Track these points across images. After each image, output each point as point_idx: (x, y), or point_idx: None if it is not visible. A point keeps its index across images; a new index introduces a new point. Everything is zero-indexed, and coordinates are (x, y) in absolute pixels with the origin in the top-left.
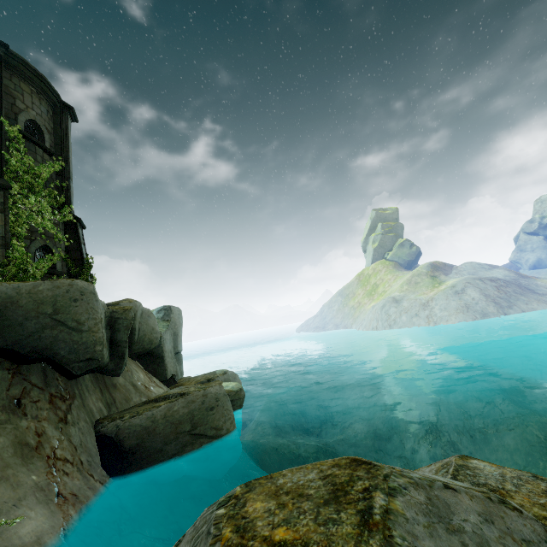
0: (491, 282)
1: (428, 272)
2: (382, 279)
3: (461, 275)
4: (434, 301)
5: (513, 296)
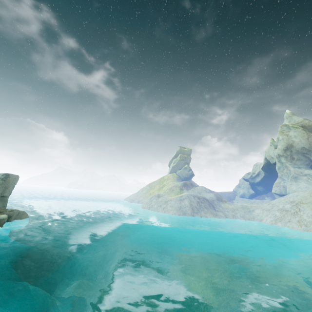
0: (198, 199)
1: (181, 186)
2: (168, 183)
3: (194, 192)
4: (170, 201)
5: (202, 208)
